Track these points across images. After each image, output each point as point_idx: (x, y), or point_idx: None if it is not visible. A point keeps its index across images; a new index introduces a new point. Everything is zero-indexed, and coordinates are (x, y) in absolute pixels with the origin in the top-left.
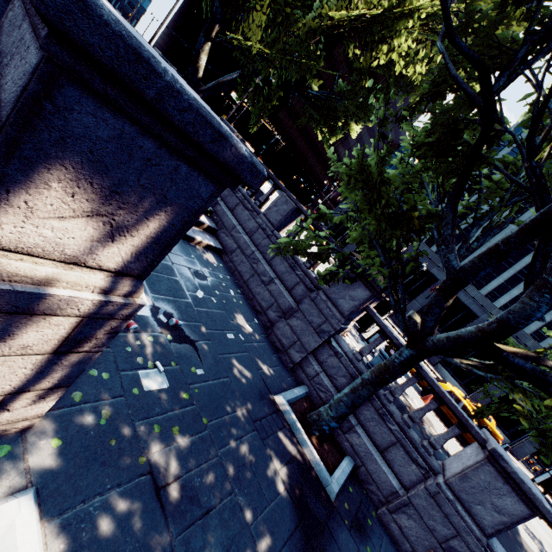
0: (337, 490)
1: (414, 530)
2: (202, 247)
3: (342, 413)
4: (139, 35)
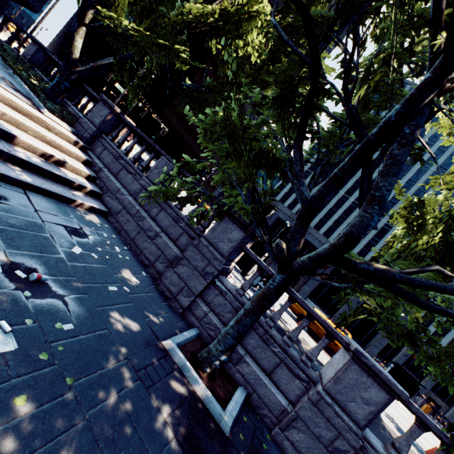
0: (231, 423)
1: (304, 441)
2: (84, 210)
3: (230, 345)
4: None
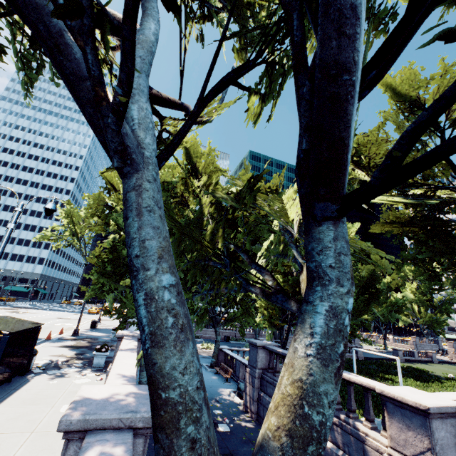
0: None
1: None
2: None
3: None
4: (265, 342)
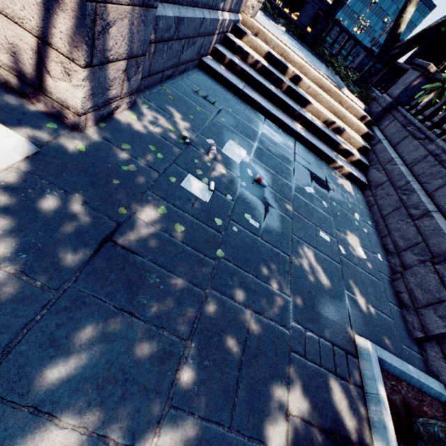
0: None
1: None
2: (340, 174)
3: None
4: None
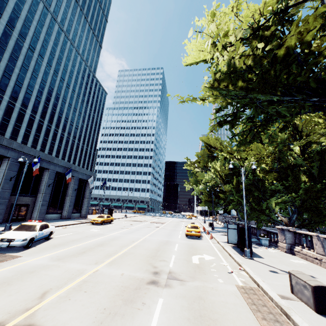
0: None
1: None
2: None
3: None
4: None
